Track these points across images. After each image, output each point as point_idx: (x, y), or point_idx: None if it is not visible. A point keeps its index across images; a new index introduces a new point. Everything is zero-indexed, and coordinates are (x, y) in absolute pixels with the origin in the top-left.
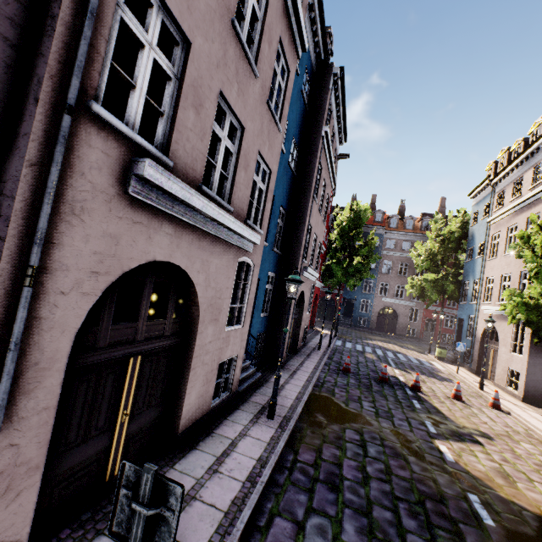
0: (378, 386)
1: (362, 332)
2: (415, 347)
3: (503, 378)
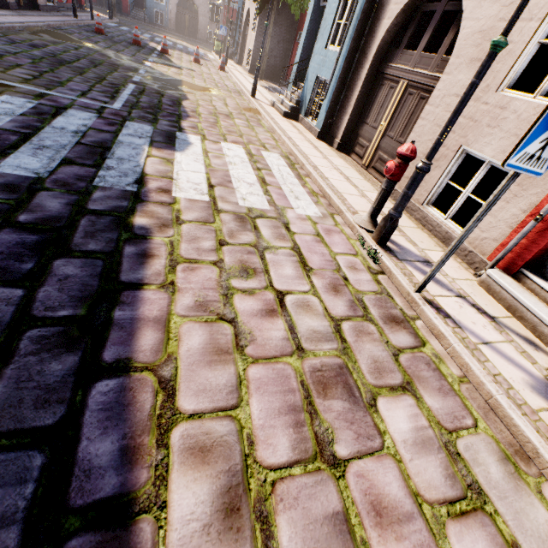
0: (127, 45)
1: (157, 30)
2: (207, 49)
3: (246, 59)
